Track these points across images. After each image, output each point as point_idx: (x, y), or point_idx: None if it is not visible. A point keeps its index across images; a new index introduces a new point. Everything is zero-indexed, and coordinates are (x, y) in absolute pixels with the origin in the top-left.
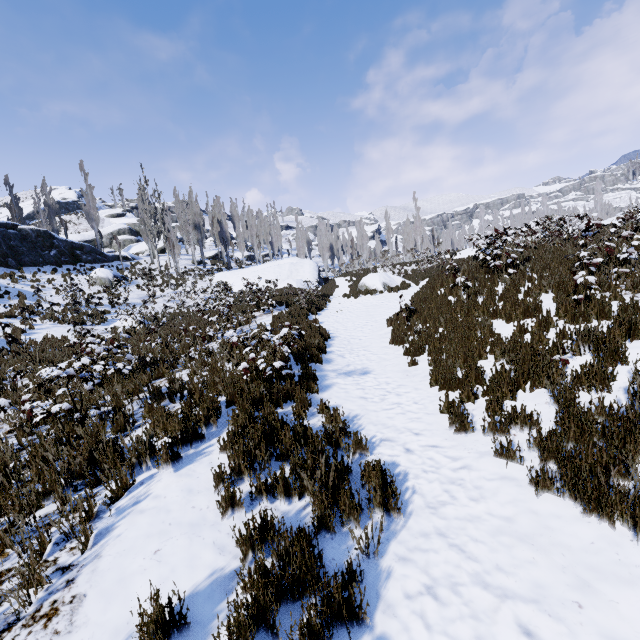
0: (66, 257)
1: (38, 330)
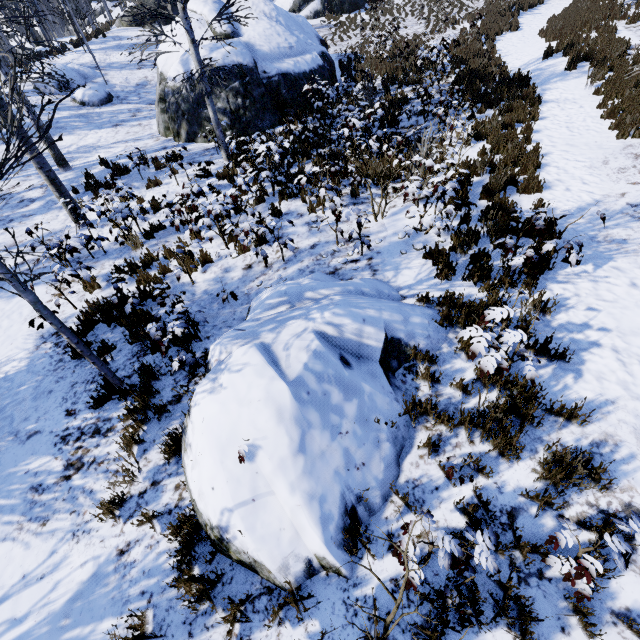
0: None
1: None
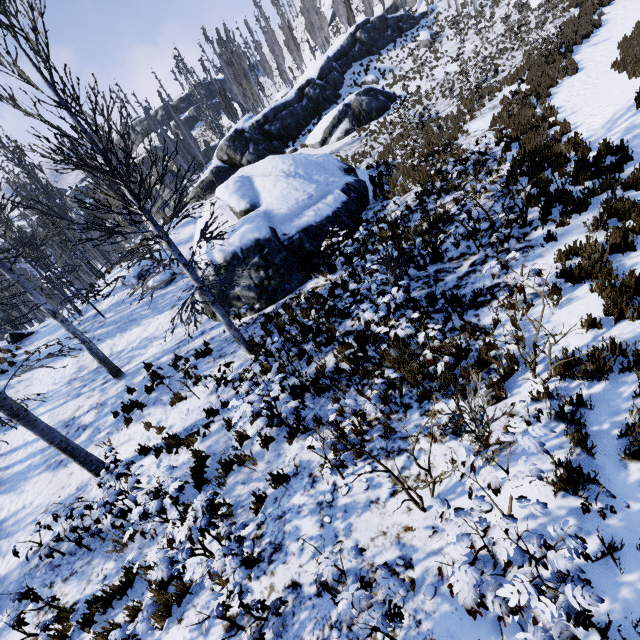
0: (396, 33)
1: (411, 87)
